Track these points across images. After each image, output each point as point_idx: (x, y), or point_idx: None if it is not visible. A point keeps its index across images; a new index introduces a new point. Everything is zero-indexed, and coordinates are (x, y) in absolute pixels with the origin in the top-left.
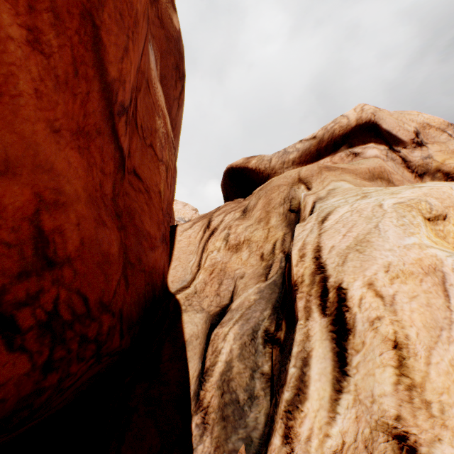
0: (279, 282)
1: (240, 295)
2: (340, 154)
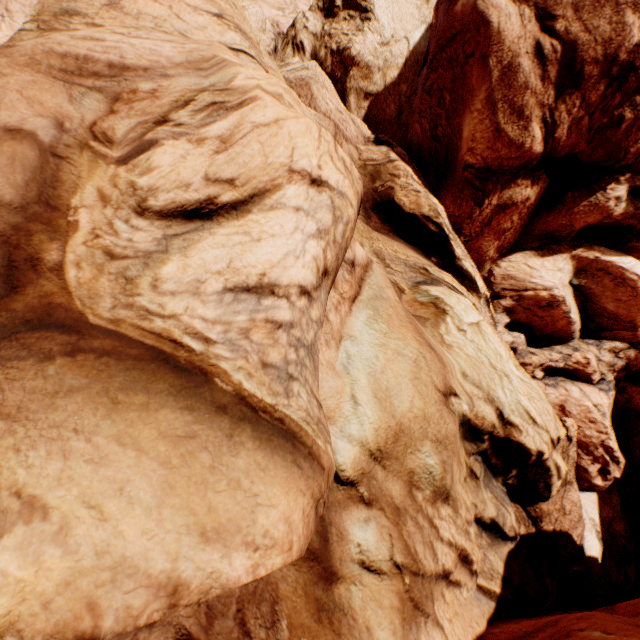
0: (485, 466)
1: (484, 508)
2: (341, 274)
